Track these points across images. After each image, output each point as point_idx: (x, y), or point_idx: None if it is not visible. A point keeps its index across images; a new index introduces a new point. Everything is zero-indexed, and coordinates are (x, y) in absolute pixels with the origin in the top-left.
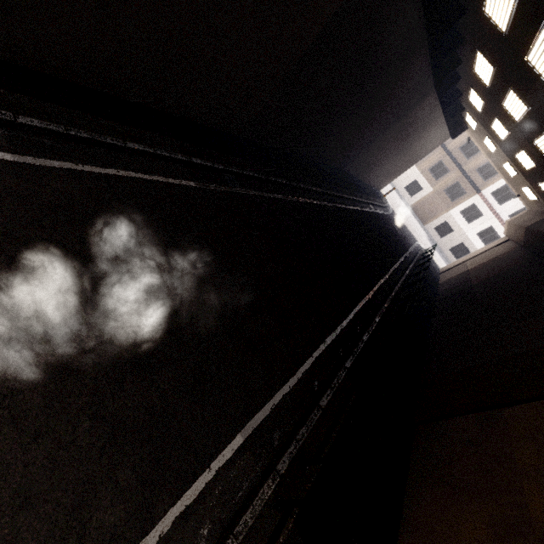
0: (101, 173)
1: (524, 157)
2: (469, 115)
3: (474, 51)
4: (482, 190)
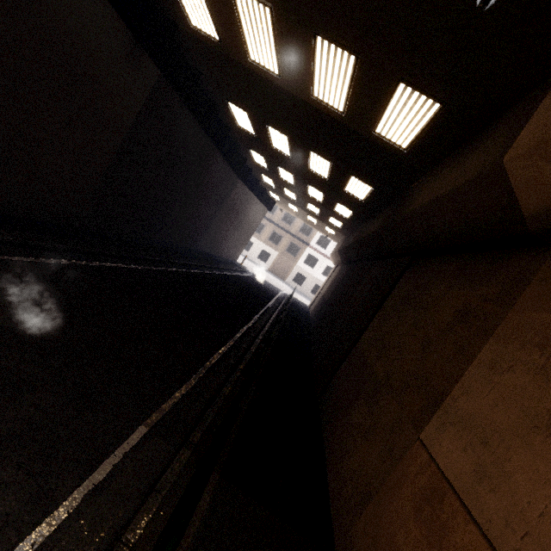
0: None
1: (311, 207)
2: (271, 192)
3: (248, 150)
4: (309, 243)
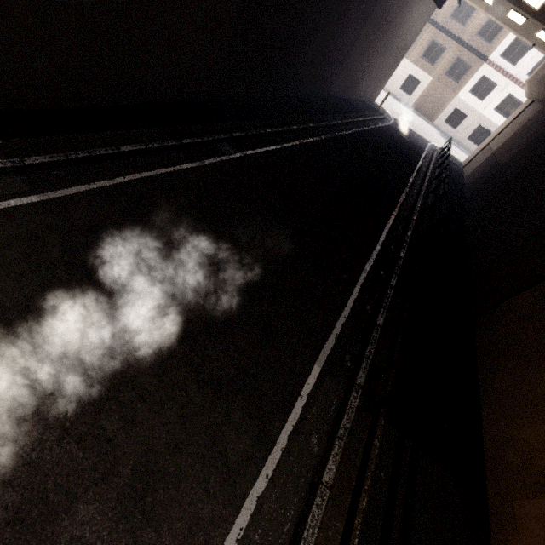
0: (112, 185)
1: None
2: None
3: None
4: (489, 56)
